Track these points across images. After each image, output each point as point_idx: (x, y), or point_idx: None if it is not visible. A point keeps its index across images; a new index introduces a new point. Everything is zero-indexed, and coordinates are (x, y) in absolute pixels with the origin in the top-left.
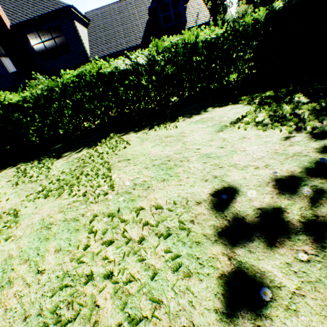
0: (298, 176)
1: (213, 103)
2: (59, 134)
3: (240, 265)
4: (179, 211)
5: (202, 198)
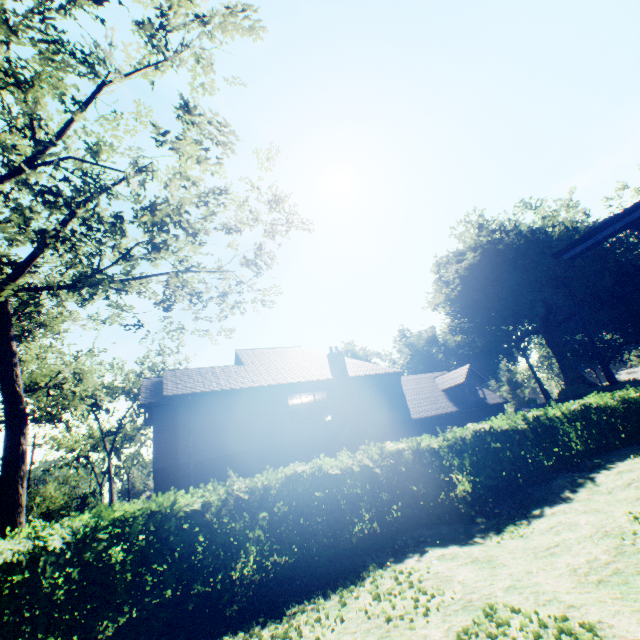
0: None
1: None
2: (578, 453)
3: None
4: None
5: None
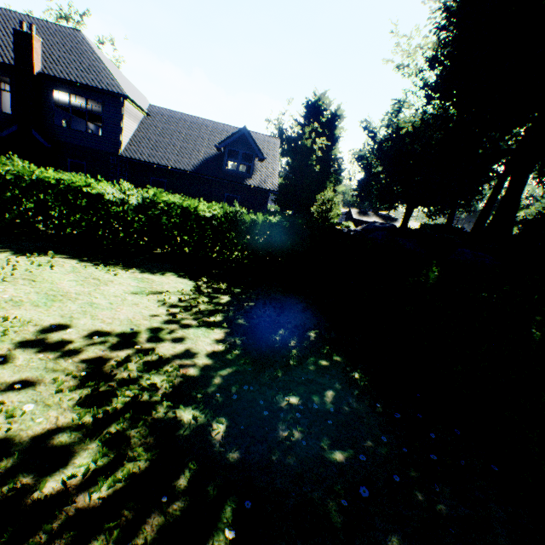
0: (112, 333)
1: (183, 271)
2: None
3: (10, 354)
4: (18, 325)
5: (43, 324)
